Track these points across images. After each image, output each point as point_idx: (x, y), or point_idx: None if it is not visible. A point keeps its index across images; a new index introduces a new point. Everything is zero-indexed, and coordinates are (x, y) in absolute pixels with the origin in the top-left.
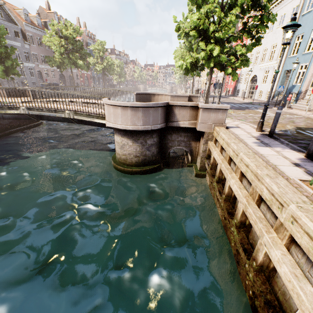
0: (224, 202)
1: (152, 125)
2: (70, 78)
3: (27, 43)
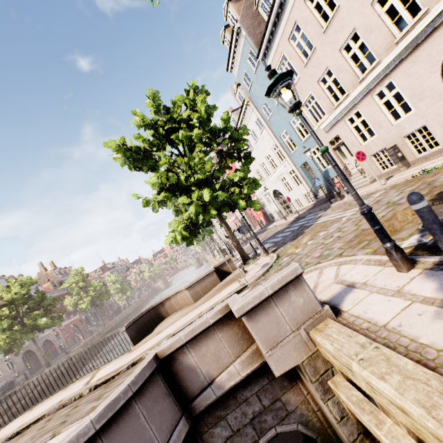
0: None
1: None
2: (45, 347)
3: None
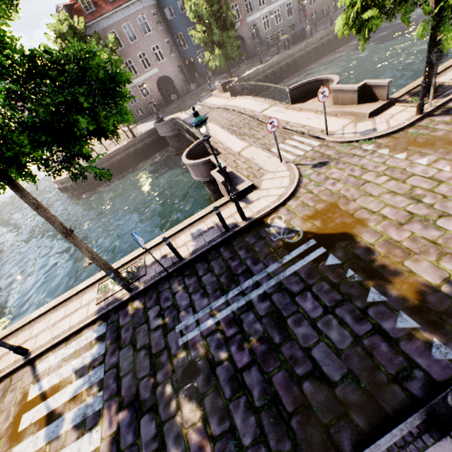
0: None
1: (201, 178)
2: None
3: None
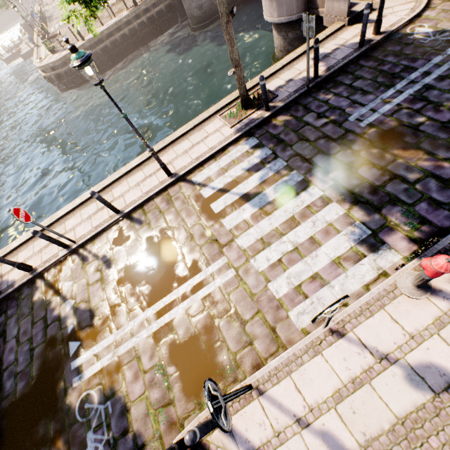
0: None
1: (286, 17)
2: None
3: None
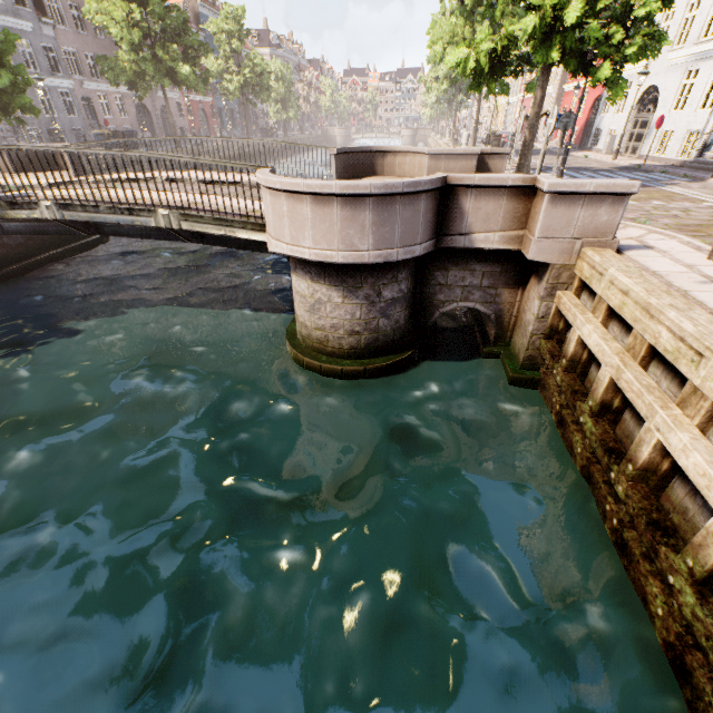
0: (629, 486)
1: (401, 248)
2: (163, 116)
3: (48, 23)
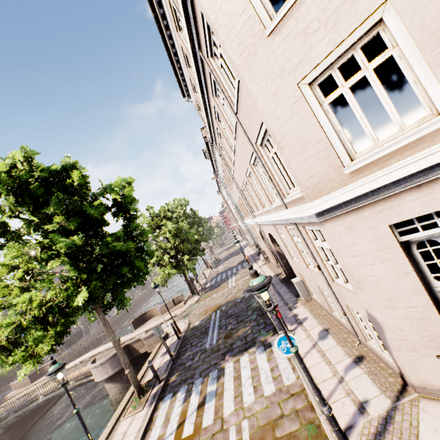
0: None
1: (119, 366)
2: None
3: None
